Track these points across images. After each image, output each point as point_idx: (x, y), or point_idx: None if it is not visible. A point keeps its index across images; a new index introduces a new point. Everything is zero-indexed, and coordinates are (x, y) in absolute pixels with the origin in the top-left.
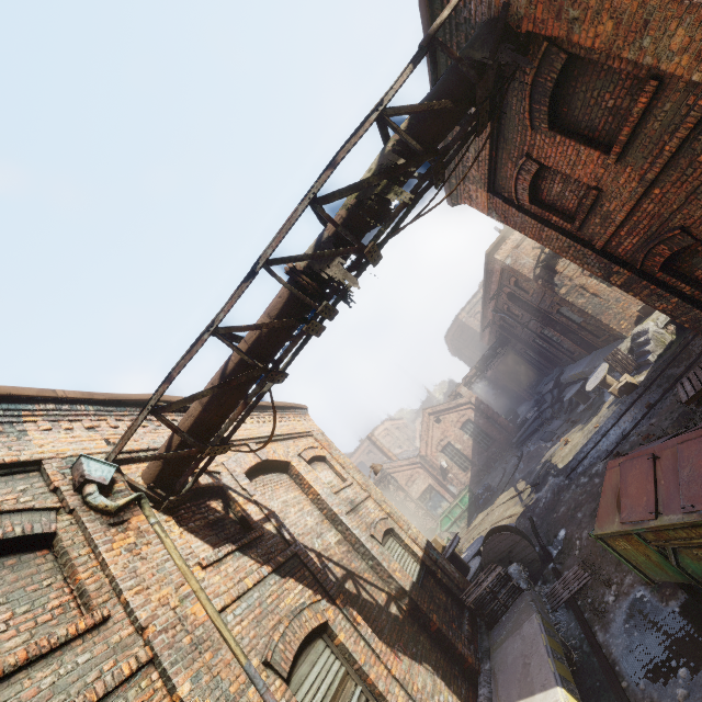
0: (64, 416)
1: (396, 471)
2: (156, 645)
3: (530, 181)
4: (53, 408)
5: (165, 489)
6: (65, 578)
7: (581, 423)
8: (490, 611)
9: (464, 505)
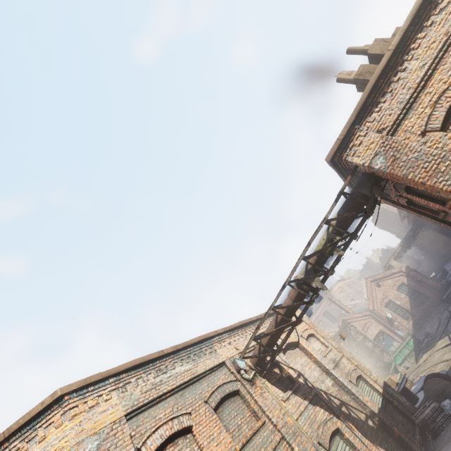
0: (221, 340)
1: (353, 321)
2: (282, 432)
3: (405, 201)
4: (218, 338)
5: (259, 367)
6: (246, 405)
7: None
8: (433, 428)
9: (410, 347)
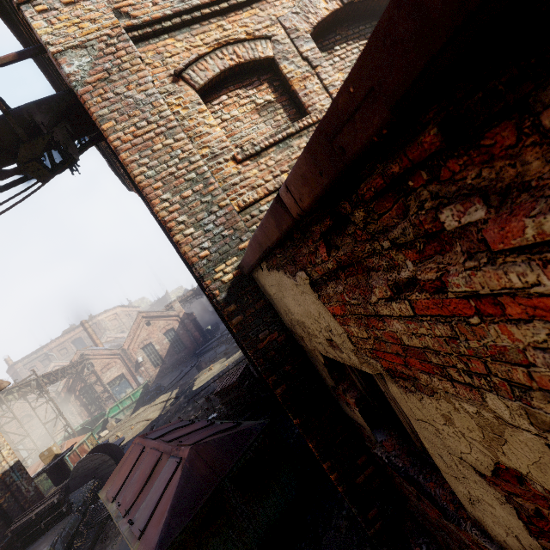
0: None
1: (96, 357)
2: None
3: None
4: None
5: None
6: None
7: (226, 357)
8: (32, 534)
9: (135, 397)
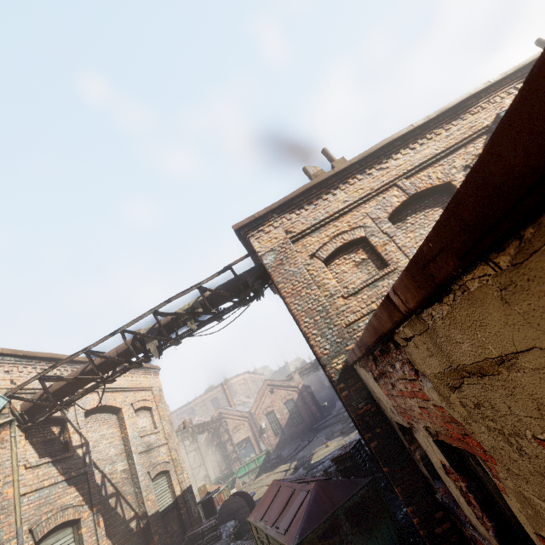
0: None
1: (230, 417)
2: None
3: None
4: None
5: (29, 416)
6: None
7: (343, 436)
8: None
9: (259, 462)
